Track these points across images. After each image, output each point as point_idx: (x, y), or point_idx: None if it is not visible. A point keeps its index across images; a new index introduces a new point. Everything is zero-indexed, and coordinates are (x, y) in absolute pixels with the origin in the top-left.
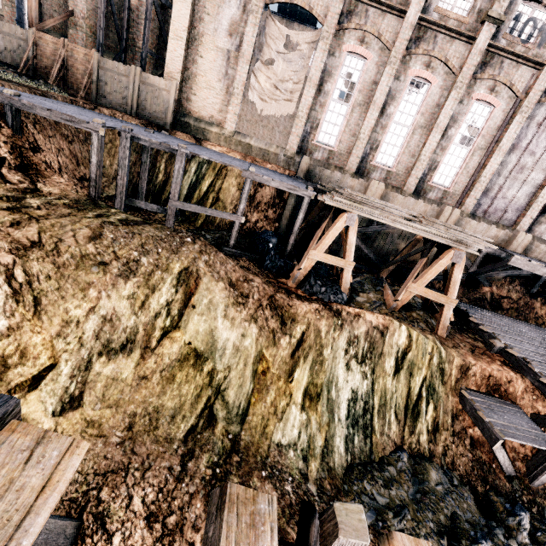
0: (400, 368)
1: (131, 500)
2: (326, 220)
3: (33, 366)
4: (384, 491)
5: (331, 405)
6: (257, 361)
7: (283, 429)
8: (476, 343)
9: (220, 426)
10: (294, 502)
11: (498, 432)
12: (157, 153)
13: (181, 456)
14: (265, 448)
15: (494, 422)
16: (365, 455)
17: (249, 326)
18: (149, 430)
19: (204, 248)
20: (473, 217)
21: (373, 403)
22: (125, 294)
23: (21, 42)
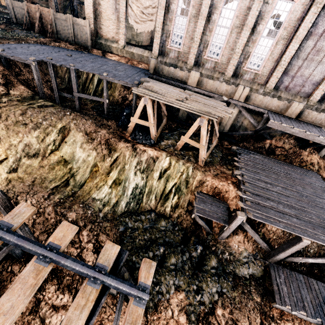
0: (162, 177)
1: (27, 201)
2: None
3: (0, 158)
4: (133, 223)
5: (124, 188)
6: (93, 166)
7: (98, 193)
8: (227, 171)
9: (70, 188)
10: (88, 216)
11: (195, 210)
12: None
13: (49, 193)
14: (87, 198)
15: (197, 207)
16: (134, 210)
17: (92, 152)
18: (40, 184)
19: (75, 117)
20: (276, 91)
21: (145, 190)
22: (35, 136)
23: (23, 10)
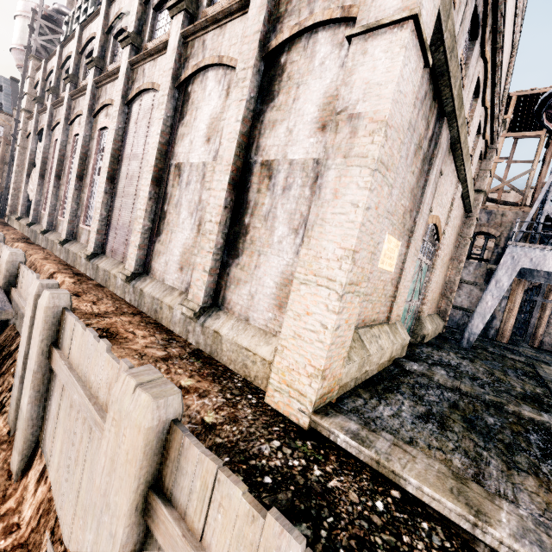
0: None
1: None
2: None
3: None
4: None
5: None
6: None
7: None
8: None
9: None
10: None
11: None
12: None
13: None
14: None
15: None
16: None
17: None
18: None
19: None
20: (100, 257)
21: None
22: None
23: None
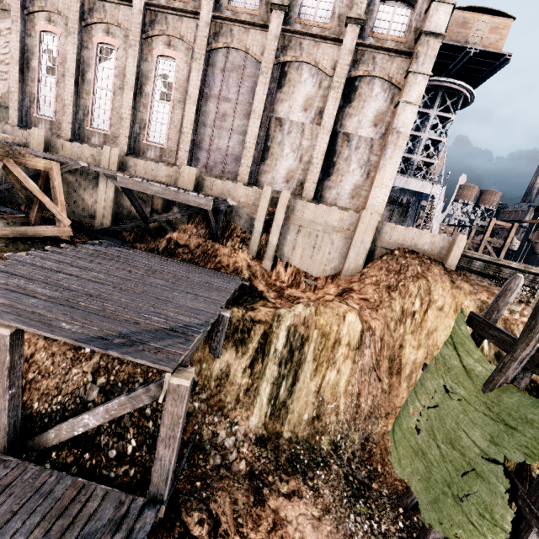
0: None
1: None
2: None
3: None
4: None
5: None
6: None
7: None
8: None
9: None
10: None
11: None
12: None
13: None
14: None
15: None
16: None
17: None
18: None
19: None
20: None
21: None
22: None
23: None
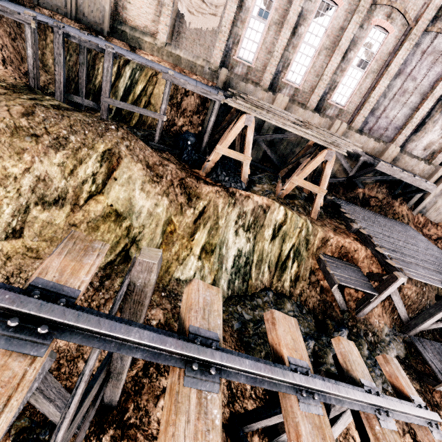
0: (276, 236)
1: None
2: (233, 122)
3: None
4: (250, 312)
5: (221, 258)
6: (166, 224)
7: (182, 270)
8: (340, 226)
9: None
10: None
11: (336, 279)
12: (95, 57)
13: (100, 277)
14: (167, 280)
15: (336, 274)
16: (242, 292)
17: (161, 198)
18: None
19: (126, 135)
20: (360, 133)
21: (253, 259)
22: (56, 162)
23: None
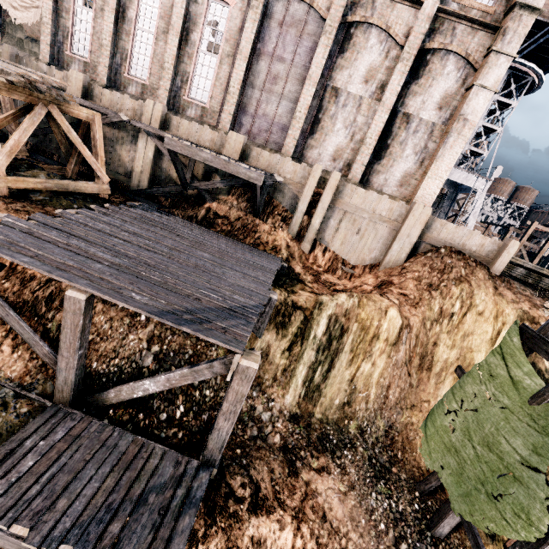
0: None
1: None
2: None
3: None
4: None
5: None
6: None
7: None
8: None
9: None
10: None
11: None
12: None
13: None
14: None
15: None
16: None
17: None
18: None
19: None
20: None
21: None
22: None
23: None
